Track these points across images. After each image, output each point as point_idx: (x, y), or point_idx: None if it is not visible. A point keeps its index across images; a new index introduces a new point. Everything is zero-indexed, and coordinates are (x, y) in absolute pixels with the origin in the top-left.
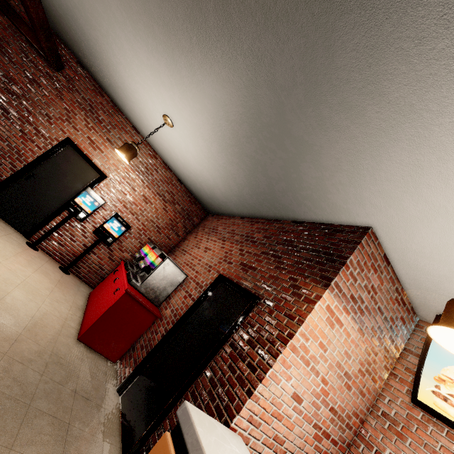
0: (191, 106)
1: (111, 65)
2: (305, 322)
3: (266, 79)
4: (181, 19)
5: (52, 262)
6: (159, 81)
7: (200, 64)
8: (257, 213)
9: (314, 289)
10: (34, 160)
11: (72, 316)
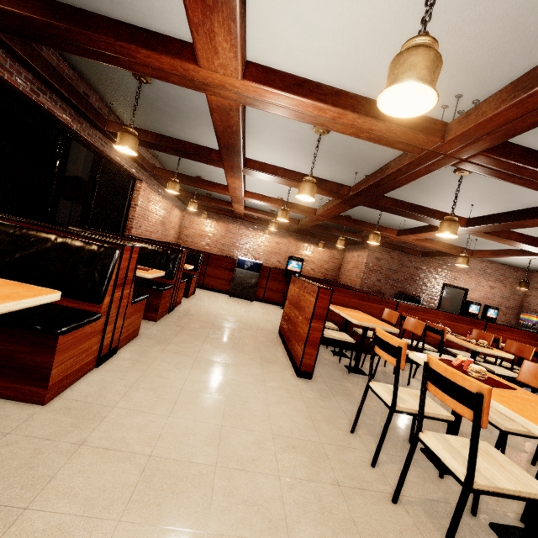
0: None
1: (481, 248)
2: None
3: None
4: None
5: None
6: None
7: None
8: None
9: None
10: (438, 303)
11: None
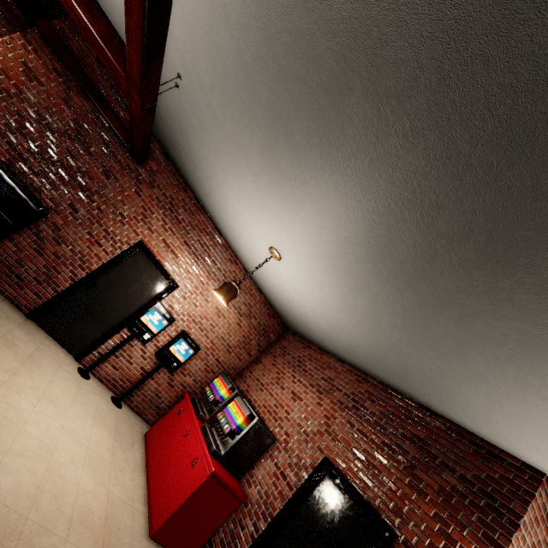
0: (320, 265)
1: (215, 181)
2: None
3: (456, 317)
4: (354, 220)
5: (104, 392)
6: (284, 228)
7: (358, 255)
8: (367, 370)
9: None
10: (99, 268)
11: (137, 490)
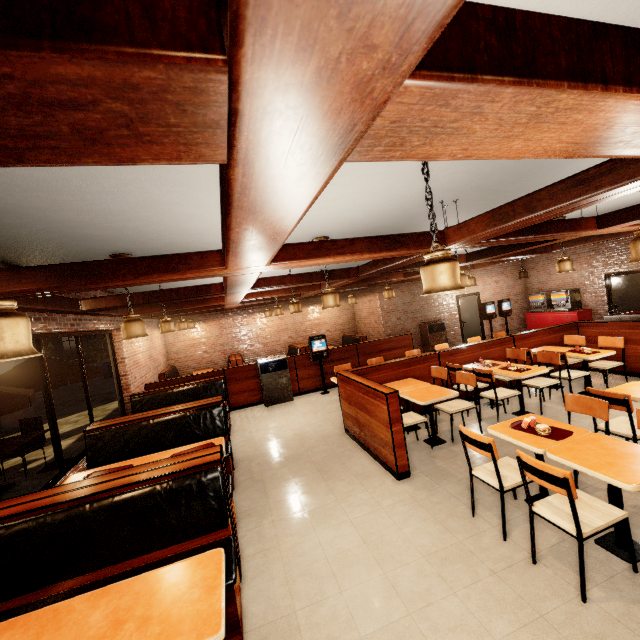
0: None
1: None
2: None
3: None
4: None
5: None
6: None
7: None
8: None
9: None
10: (459, 317)
11: None
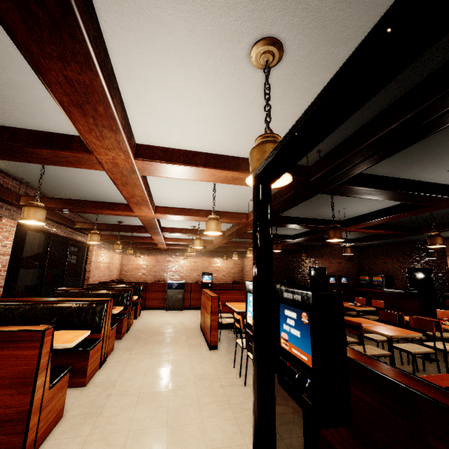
0: None
1: None
2: (448, 267)
3: None
4: None
5: None
6: None
7: None
8: (395, 242)
9: (443, 259)
10: (310, 281)
11: None
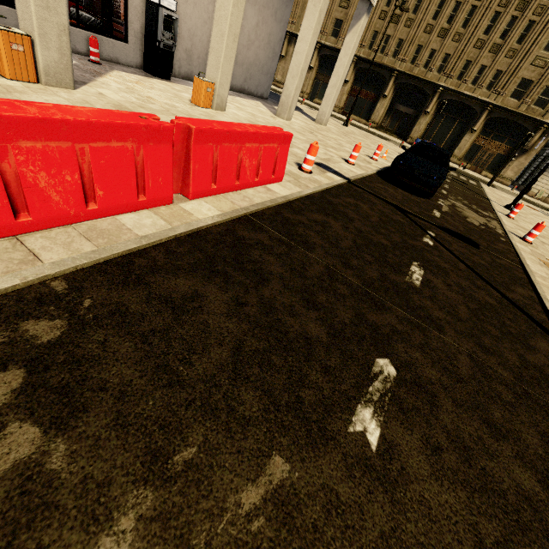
0: None
1: None
2: None
3: None
4: None
5: None
6: None
7: None
8: None
9: None
10: None
11: None
